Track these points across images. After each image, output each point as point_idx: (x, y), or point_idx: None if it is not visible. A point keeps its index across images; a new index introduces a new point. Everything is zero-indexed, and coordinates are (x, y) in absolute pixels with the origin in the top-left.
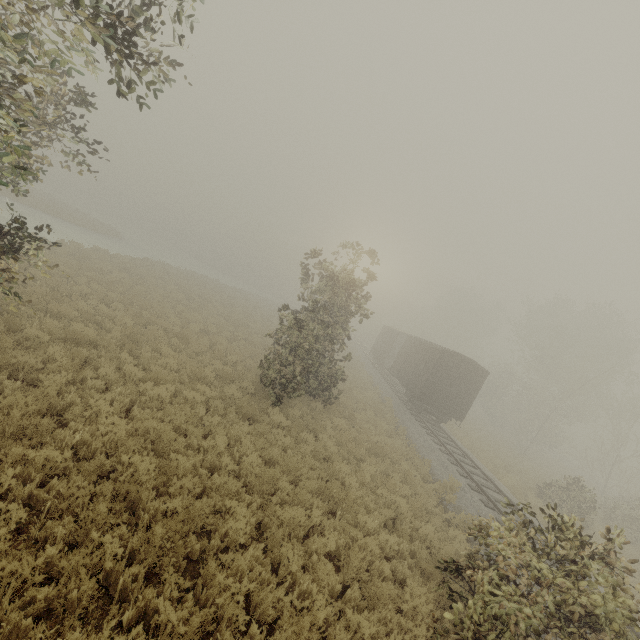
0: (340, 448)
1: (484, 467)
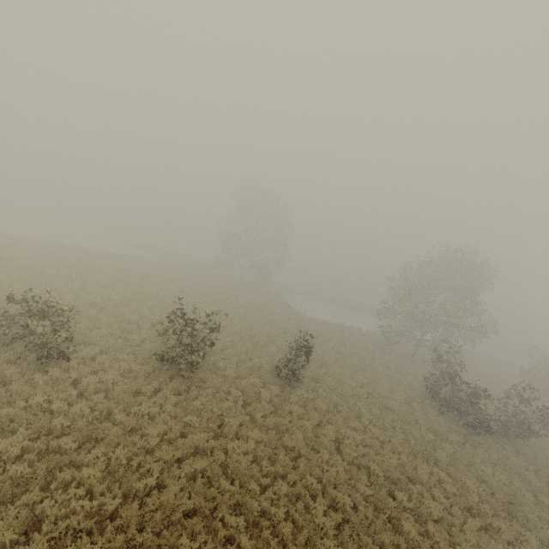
0: None
1: None
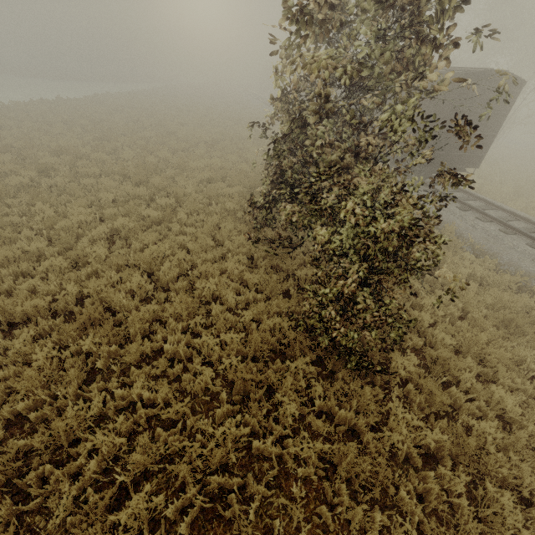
0: (487, 369)
1: (523, 214)
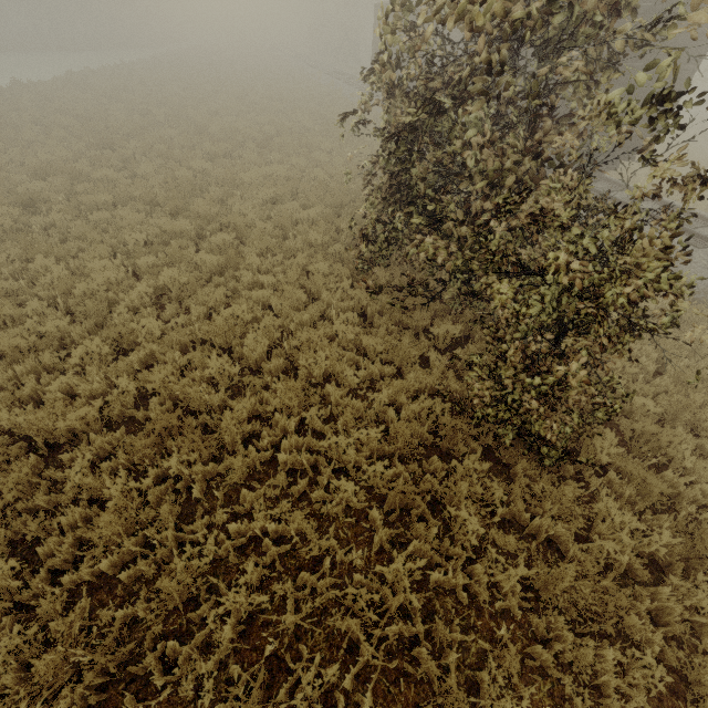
0: (704, 440)
1: None
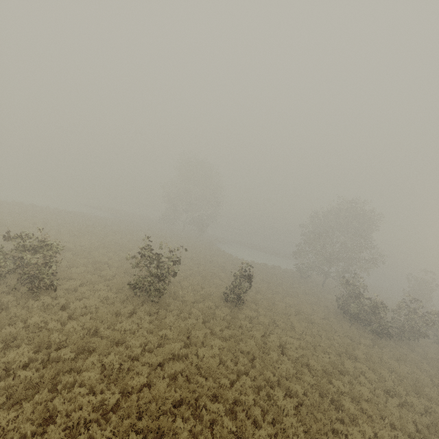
0: None
1: None
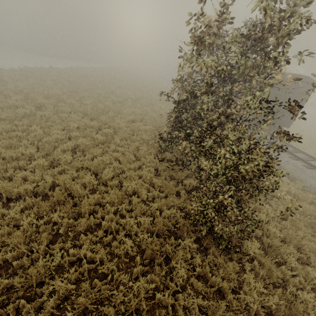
0: (303, 255)
1: None
